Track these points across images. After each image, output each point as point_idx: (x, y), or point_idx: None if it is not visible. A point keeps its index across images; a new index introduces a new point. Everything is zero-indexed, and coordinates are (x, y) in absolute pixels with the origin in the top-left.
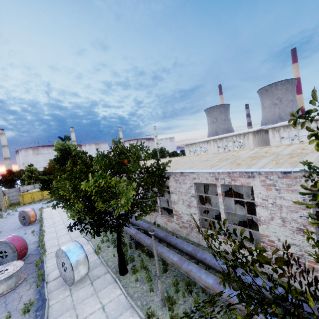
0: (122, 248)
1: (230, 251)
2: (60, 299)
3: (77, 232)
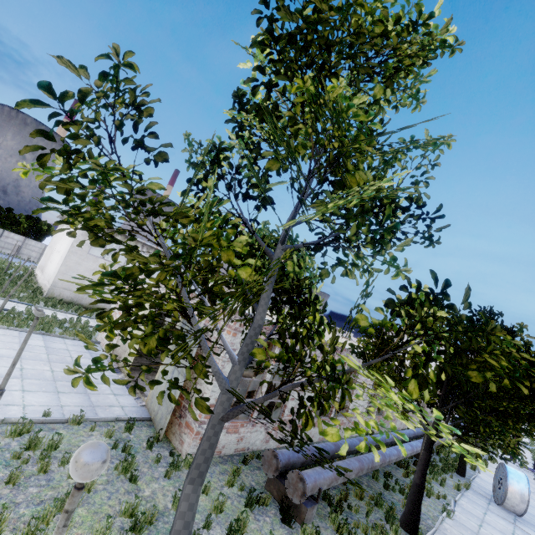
0: (437, 468)
1: (400, 425)
2: (528, 517)
3: (452, 530)
